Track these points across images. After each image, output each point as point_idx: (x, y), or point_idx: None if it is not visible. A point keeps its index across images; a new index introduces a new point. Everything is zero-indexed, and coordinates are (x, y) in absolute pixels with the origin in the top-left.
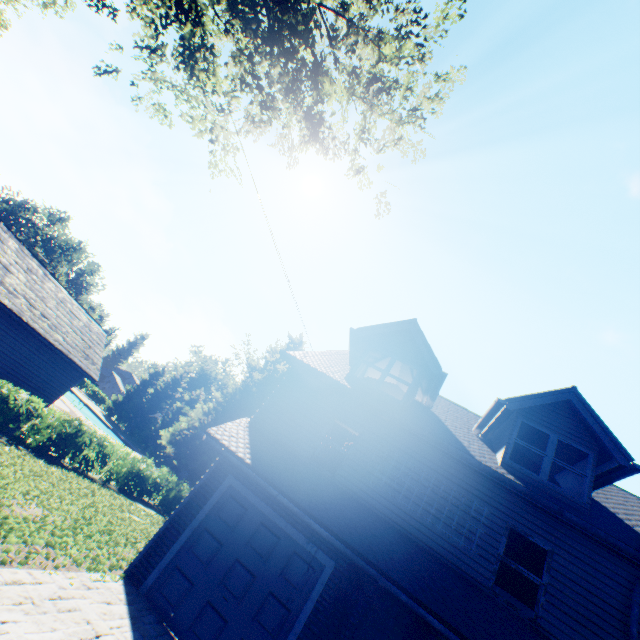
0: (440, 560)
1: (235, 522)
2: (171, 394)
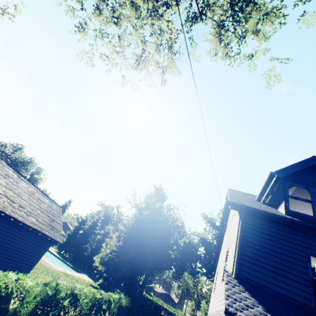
0: None
1: None
2: (93, 231)
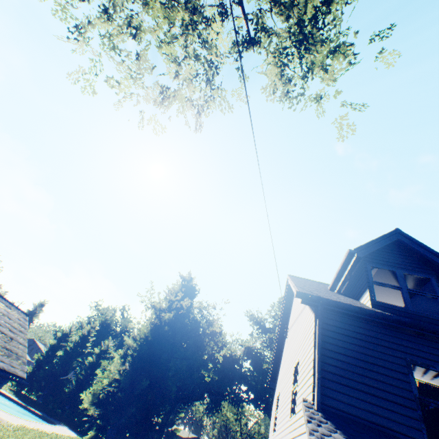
0: None
1: None
2: (81, 351)
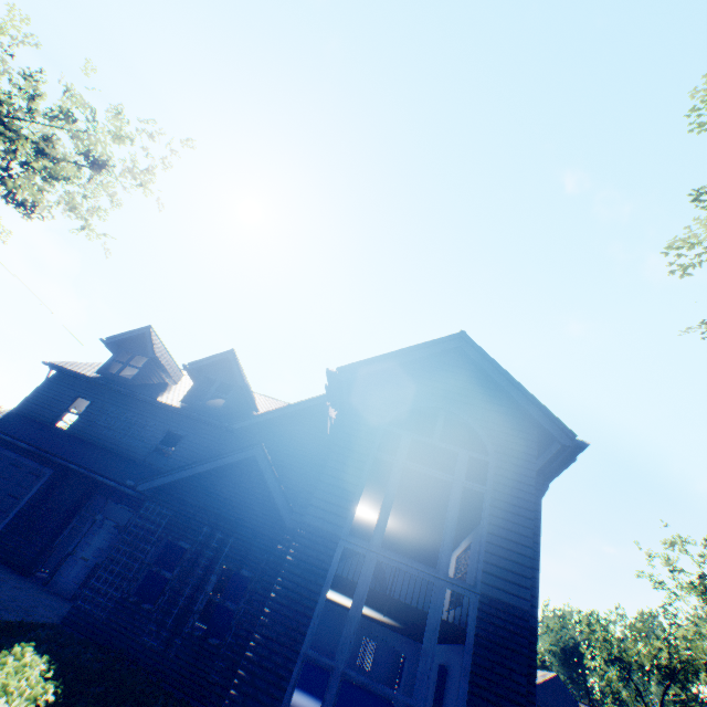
0: (119, 454)
1: None
2: None
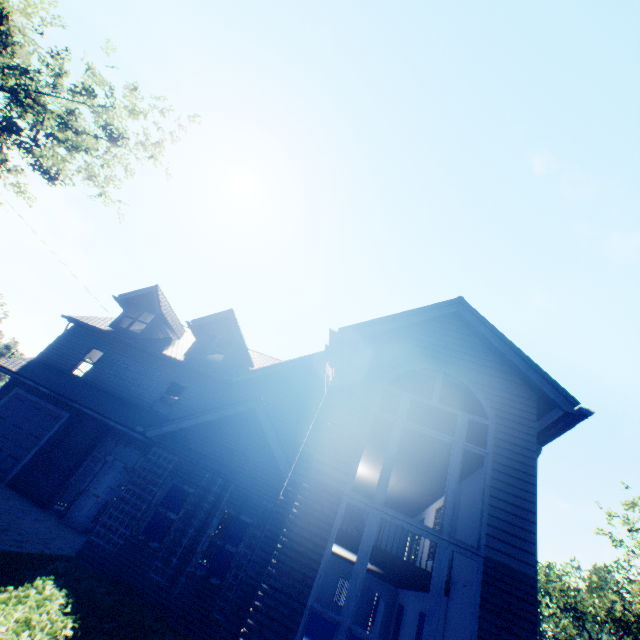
0: (129, 401)
1: (16, 409)
2: None
